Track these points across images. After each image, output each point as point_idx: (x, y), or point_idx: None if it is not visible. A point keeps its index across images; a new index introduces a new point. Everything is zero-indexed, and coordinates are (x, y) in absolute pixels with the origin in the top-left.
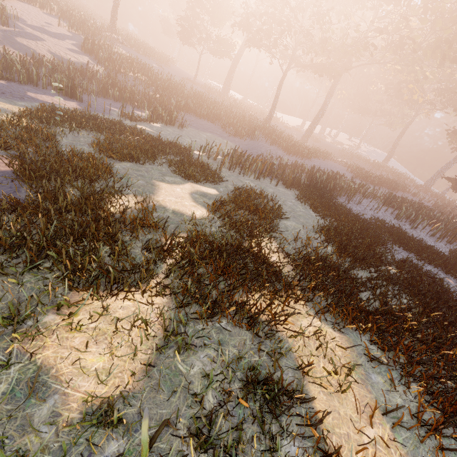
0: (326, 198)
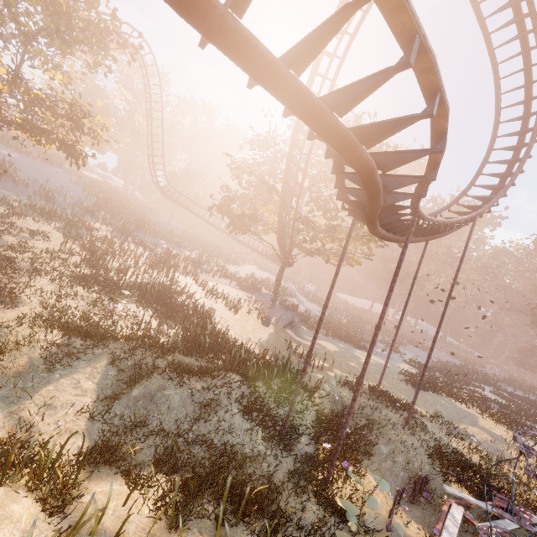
0: (505, 389)
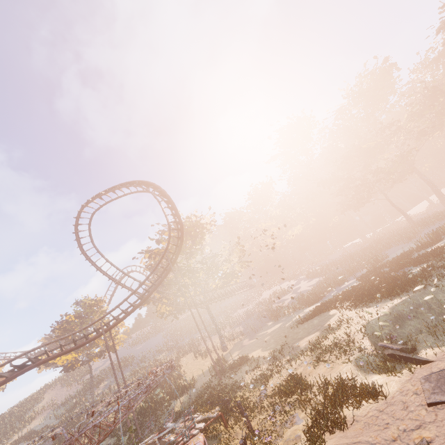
0: None
